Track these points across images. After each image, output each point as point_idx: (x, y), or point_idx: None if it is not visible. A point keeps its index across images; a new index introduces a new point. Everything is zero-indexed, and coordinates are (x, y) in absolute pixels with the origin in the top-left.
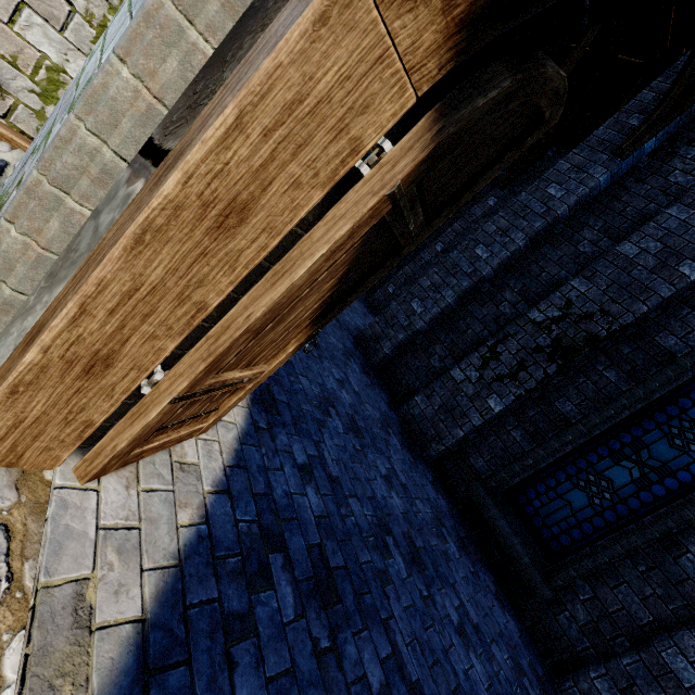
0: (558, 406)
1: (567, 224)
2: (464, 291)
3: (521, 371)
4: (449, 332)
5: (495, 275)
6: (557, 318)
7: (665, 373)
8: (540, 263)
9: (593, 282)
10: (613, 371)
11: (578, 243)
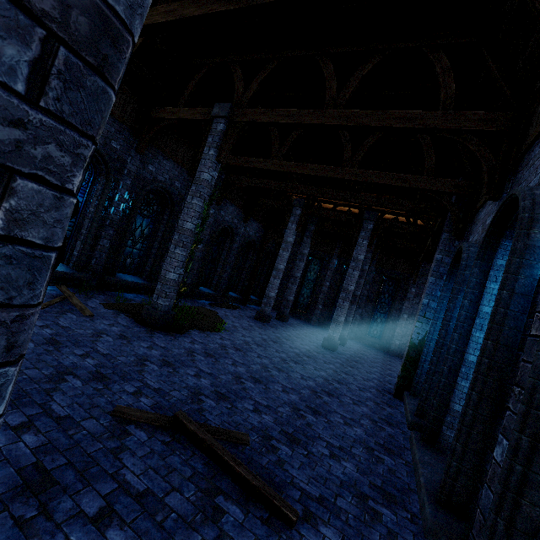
0: None
1: None
2: None
3: None
4: None
5: None
6: None
7: None
8: None
9: None
10: None
11: None
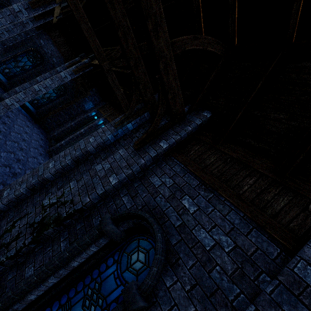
0: (26, 271)
1: (94, 155)
2: (32, 185)
3: (14, 241)
4: (15, 211)
5: (56, 178)
6: (53, 204)
7: (73, 244)
8: (75, 173)
9: (78, 183)
10: (65, 242)
11: (93, 164)
